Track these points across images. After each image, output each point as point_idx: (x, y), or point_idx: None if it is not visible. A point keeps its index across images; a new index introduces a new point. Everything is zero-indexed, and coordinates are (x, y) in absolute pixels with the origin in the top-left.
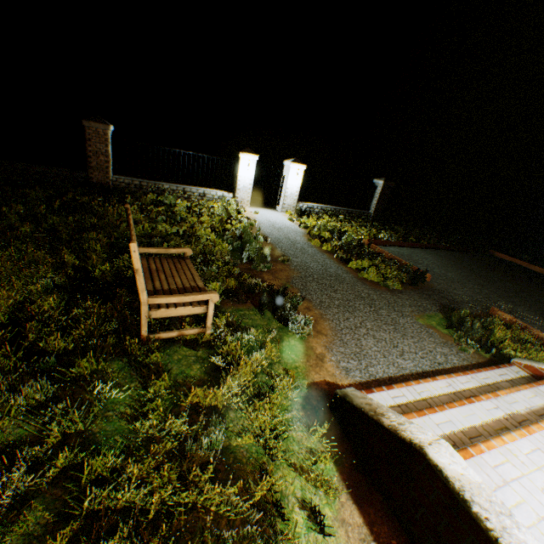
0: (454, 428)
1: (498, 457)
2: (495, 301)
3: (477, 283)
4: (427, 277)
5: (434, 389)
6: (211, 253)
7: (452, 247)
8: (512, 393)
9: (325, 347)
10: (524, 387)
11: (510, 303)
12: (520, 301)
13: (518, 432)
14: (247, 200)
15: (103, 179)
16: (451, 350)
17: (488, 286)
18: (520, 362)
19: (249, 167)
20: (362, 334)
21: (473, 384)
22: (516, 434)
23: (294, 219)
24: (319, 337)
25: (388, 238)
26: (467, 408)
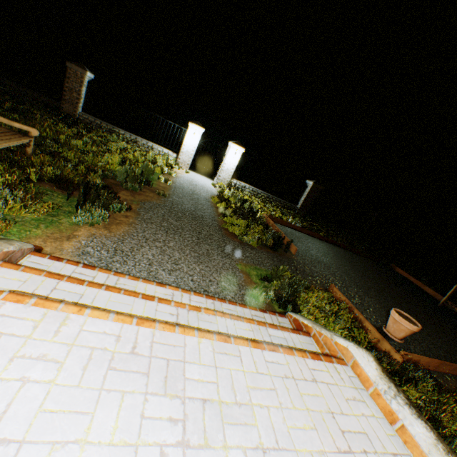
0: (71, 299)
1: (30, 314)
2: (348, 286)
3: (344, 271)
4: (294, 249)
5: (144, 289)
6: (96, 167)
7: (354, 250)
8: (221, 317)
9: (91, 234)
10: (250, 321)
11: (361, 293)
12: (377, 296)
13: (123, 317)
14: (188, 163)
15: (71, 111)
16: (240, 290)
17: (354, 277)
18: (292, 315)
19: (195, 137)
20: (153, 245)
21: (203, 306)
22: (115, 317)
23: (217, 186)
24: (100, 229)
25: (296, 224)
26: (132, 299)
